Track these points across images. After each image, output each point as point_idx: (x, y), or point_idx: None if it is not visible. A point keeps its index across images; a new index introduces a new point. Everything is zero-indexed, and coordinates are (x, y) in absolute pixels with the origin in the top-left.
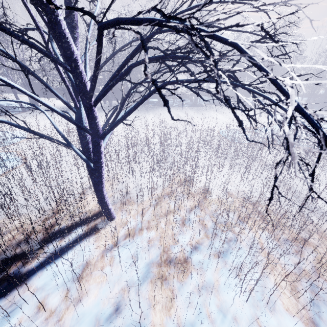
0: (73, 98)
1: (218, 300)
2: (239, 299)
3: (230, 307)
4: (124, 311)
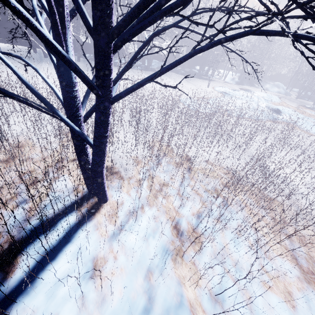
0: (59, 32)
1: (232, 260)
2: (246, 255)
3: (243, 264)
4: (158, 297)
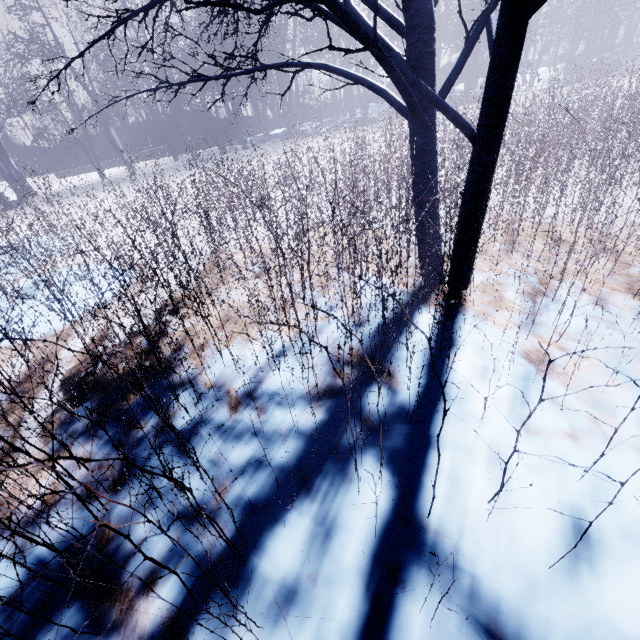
0: None
1: None
2: None
3: None
4: None
